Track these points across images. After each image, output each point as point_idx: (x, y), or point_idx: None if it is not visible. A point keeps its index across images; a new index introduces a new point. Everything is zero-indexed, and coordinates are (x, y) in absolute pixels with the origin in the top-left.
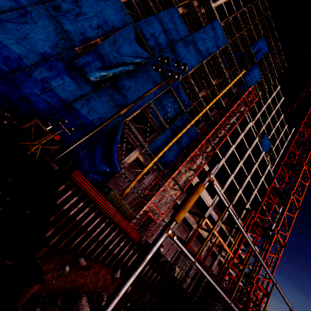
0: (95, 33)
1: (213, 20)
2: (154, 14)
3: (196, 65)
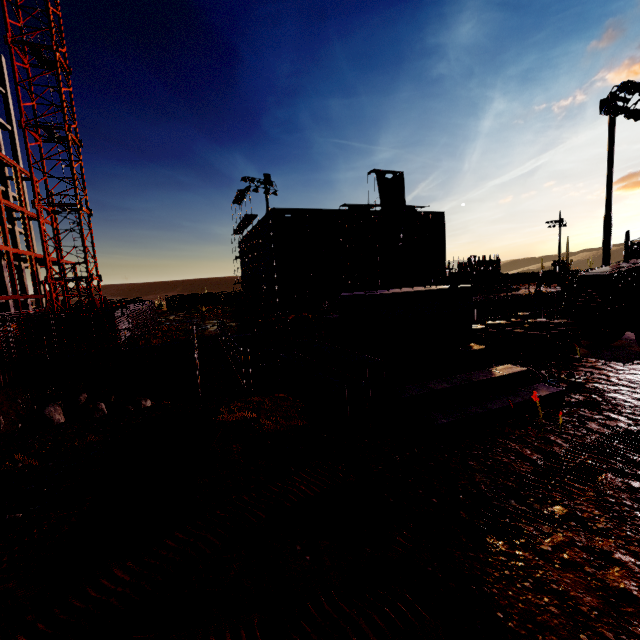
0: None
1: None
2: None
3: None
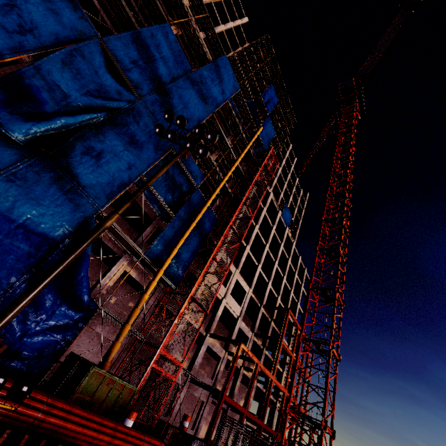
0: (16, 42)
1: (219, 54)
2: (135, 28)
3: (204, 117)
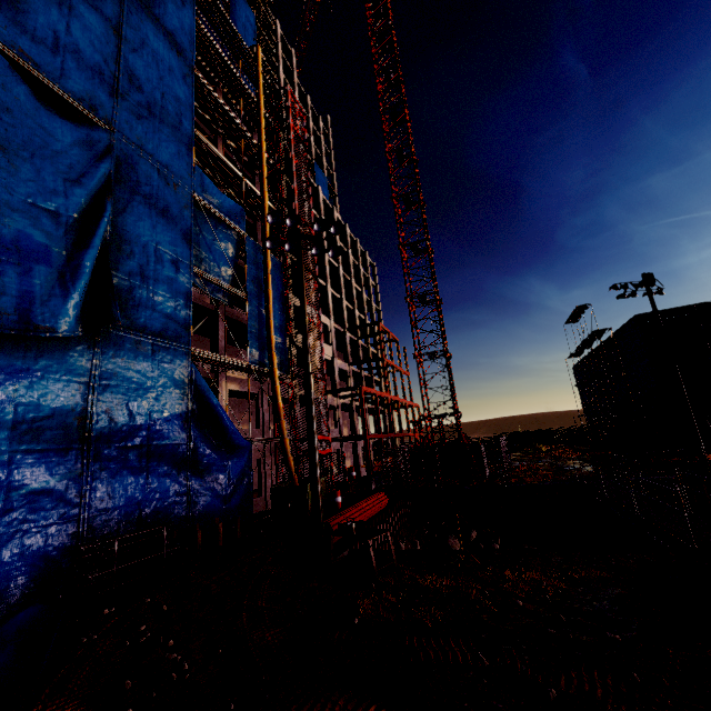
0: None
1: None
2: None
3: (191, 91)
